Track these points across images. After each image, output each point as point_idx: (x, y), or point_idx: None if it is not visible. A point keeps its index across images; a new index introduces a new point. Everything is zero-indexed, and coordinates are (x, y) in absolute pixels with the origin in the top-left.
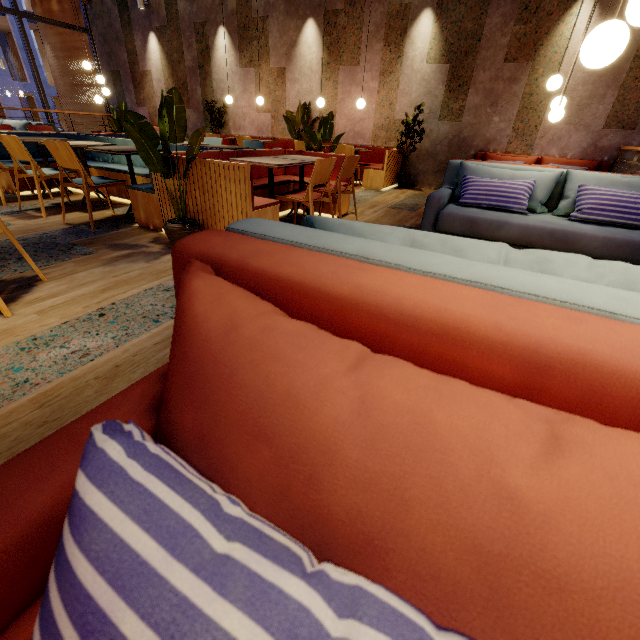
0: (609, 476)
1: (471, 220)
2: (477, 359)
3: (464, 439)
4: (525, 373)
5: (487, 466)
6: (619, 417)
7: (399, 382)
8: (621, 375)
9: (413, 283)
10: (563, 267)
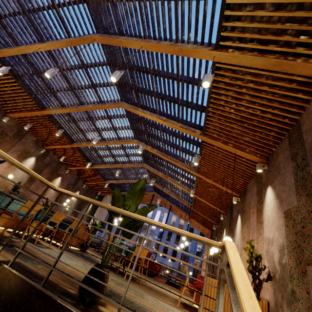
0: None
1: None
2: None
3: None
4: None
5: None
6: None
7: None
8: None
9: None
10: None
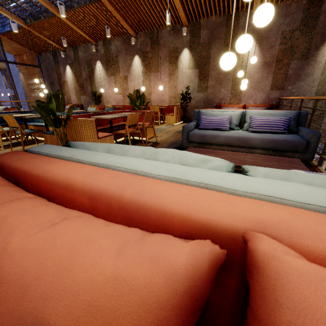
0: (49, 236)
1: (202, 135)
2: (78, 197)
3: (10, 227)
4: (91, 201)
5: (7, 237)
6: (118, 216)
7: (11, 207)
8: (113, 197)
9: (69, 167)
10: (161, 155)
